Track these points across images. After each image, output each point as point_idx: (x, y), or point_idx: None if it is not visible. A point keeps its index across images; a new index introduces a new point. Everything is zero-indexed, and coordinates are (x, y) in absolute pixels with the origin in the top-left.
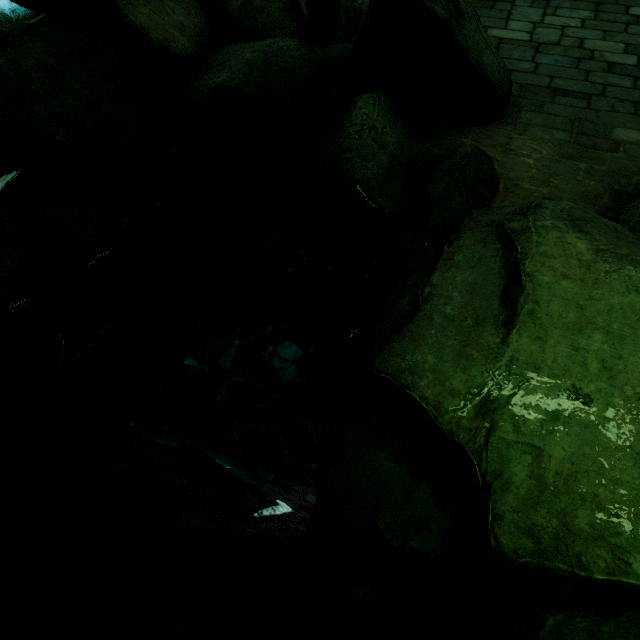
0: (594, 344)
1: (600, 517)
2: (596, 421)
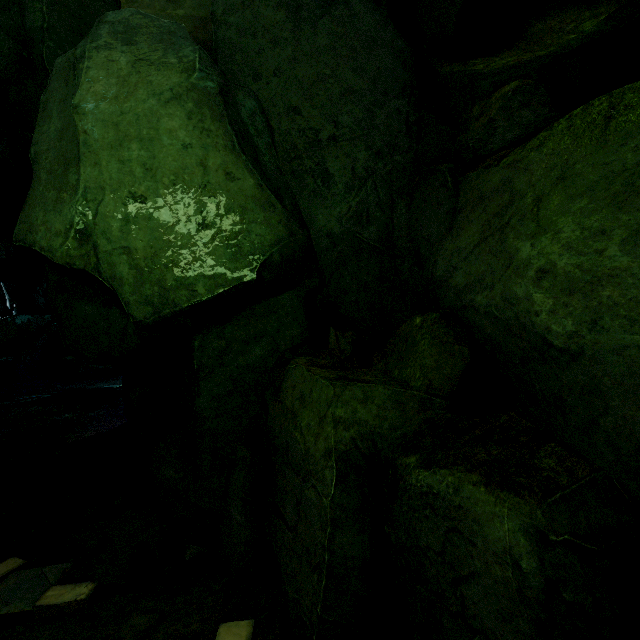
0: (134, 153)
1: (178, 273)
2: (154, 212)
